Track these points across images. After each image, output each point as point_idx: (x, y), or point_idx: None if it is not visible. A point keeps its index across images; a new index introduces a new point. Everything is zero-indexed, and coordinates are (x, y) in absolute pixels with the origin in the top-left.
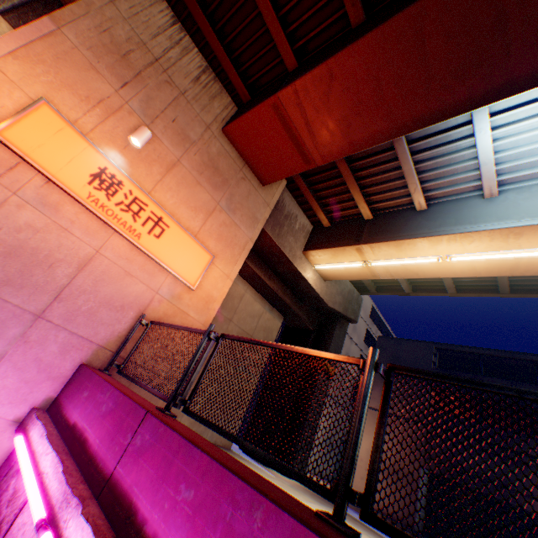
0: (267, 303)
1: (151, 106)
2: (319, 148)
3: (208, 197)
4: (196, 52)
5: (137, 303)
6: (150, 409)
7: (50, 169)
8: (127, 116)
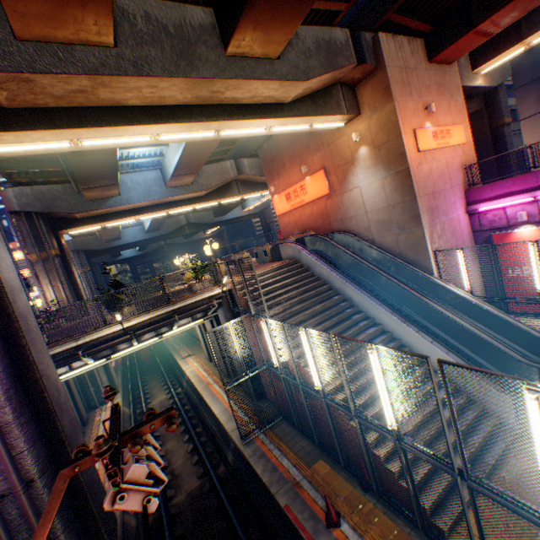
0: None
1: (416, 92)
2: (500, 27)
3: (444, 103)
4: (402, 40)
5: (458, 165)
6: (534, 172)
7: (428, 148)
8: (418, 106)
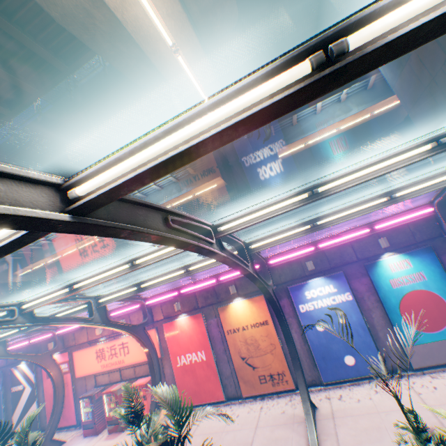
0: (15, 292)
1: None
2: None
3: None
4: None
5: None
6: None
7: None
8: None
